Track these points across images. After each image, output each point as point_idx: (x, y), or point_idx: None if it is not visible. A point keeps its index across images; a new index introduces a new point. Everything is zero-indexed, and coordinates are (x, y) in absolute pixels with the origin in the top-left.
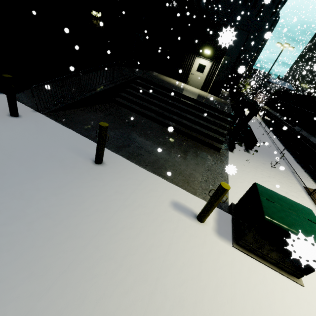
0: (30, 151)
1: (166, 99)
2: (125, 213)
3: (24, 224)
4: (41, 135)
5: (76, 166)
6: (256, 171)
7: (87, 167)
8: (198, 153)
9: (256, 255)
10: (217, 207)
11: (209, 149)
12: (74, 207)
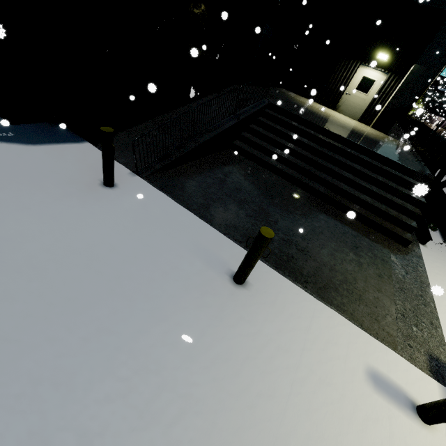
0: (142, 259)
1: (315, 146)
2: (302, 400)
3: (163, 431)
4: (150, 224)
5: (210, 289)
6: None
7: (225, 292)
8: (375, 250)
9: None
10: (436, 379)
11: (389, 240)
12: (225, 385)
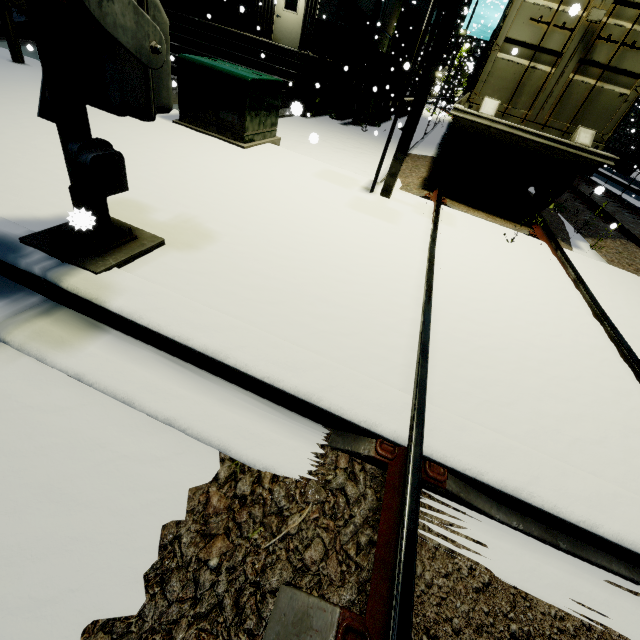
0: None
1: (193, 39)
2: (30, 83)
3: None
4: None
5: None
6: (330, 132)
7: None
8: None
9: (200, 128)
10: None
11: None
12: None
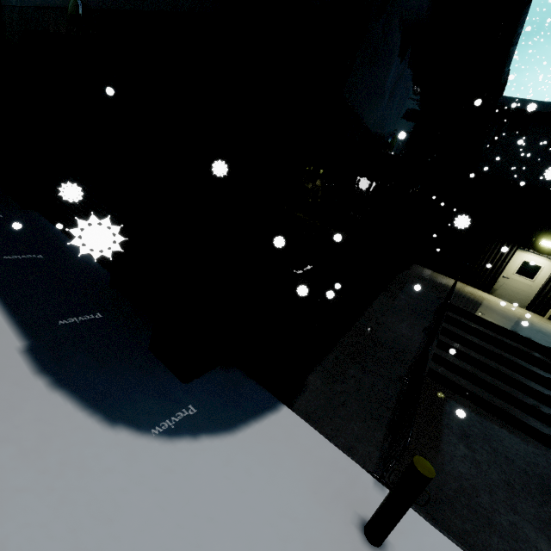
0: None
1: (545, 375)
2: None
3: None
4: None
5: None
6: None
7: None
8: None
9: None
10: None
11: None
12: None
